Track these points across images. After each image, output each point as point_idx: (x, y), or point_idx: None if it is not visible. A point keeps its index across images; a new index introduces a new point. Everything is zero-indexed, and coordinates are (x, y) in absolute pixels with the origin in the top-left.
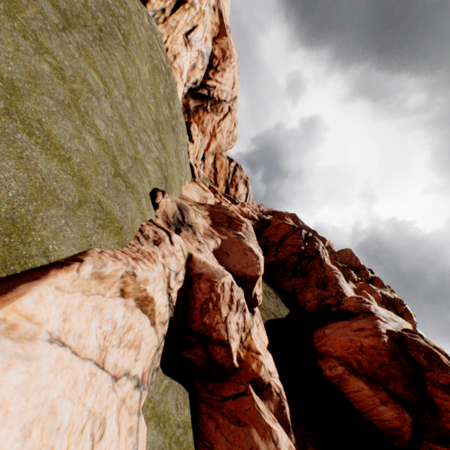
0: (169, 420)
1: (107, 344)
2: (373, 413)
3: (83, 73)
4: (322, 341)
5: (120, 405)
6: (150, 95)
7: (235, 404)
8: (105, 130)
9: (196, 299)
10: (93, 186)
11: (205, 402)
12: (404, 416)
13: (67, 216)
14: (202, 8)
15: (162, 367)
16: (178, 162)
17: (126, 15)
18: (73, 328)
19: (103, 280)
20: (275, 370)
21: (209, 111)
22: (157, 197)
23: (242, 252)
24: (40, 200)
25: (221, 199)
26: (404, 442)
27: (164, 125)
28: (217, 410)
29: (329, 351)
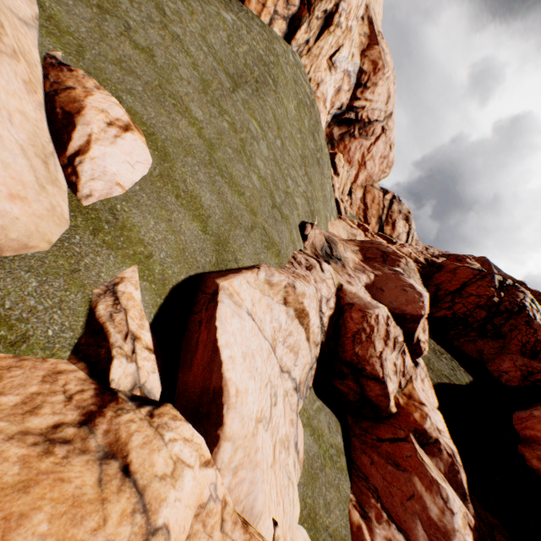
0: (322, 437)
1: (276, 337)
2: None
3: (247, 123)
4: (526, 423)
5: (284, 394)
6: (296, 131)
7: (392, 447)
8: (263, 169)
9: (347, 329)
10: (259, 215)
11: (358, 438)
12: None
13: (245, 237)
14: (348, 24)
15: (314, 389)
16: (323, 196)
17: (275, 60)
18: (257, 313)
19: (271, 287)
20: (447, 434)
21: (357, 136)
22: (305, 228)
23: (400, 288)
24: (230, 223)
25: (372, 238)
26: None
27: (309, 159)
28: (371, 448)
29: (538, 437)
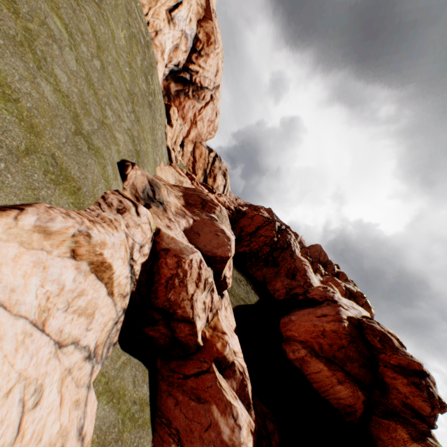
0: (125, 397)
1: (51, 306)
2: (330, 392)
3: (43, 15)
4: (288, 326)
5: (64, 375)
6: (125, 63)
7: (197, 382)
8: (66, 83)
9: (162, 275)
10: (46, 137)
11: (166, 380)
12: (358, 394)
13: (9, 162)
14: None
15: (120, 343)
16: (154, 140)
17: None
18: (4, 280)
19: (49, 236)
20: (241, 351)
21: (191, 97)
22: (125, 167)
23: (214, 233)
24: None
25: (198, 186)
26: (356, 418)
27: (139, 98)
28: (178, 388)
29: (294, 335)
